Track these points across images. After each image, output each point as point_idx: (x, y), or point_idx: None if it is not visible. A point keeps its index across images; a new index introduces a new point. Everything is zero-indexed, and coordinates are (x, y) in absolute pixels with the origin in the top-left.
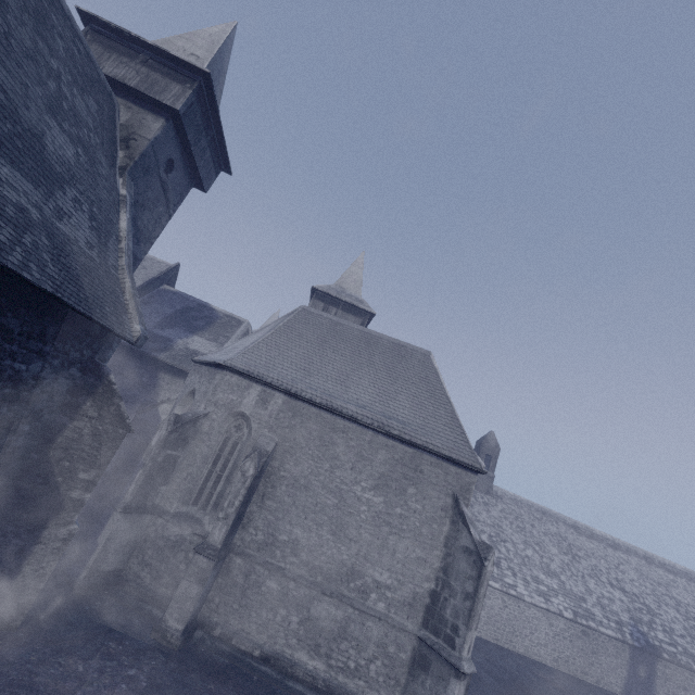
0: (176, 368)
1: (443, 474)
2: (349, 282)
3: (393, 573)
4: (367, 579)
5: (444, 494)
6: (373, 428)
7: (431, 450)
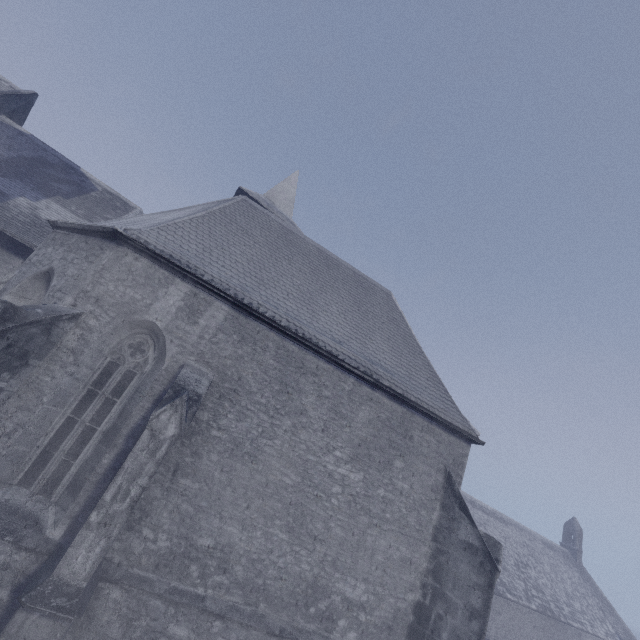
0: (9, 240)
1: (435, 442)
2: (280, 199)
3: (370, 585)
4: (335, 598)
5: (436, 469)
6: (358, 373)
7: (427, 410)
